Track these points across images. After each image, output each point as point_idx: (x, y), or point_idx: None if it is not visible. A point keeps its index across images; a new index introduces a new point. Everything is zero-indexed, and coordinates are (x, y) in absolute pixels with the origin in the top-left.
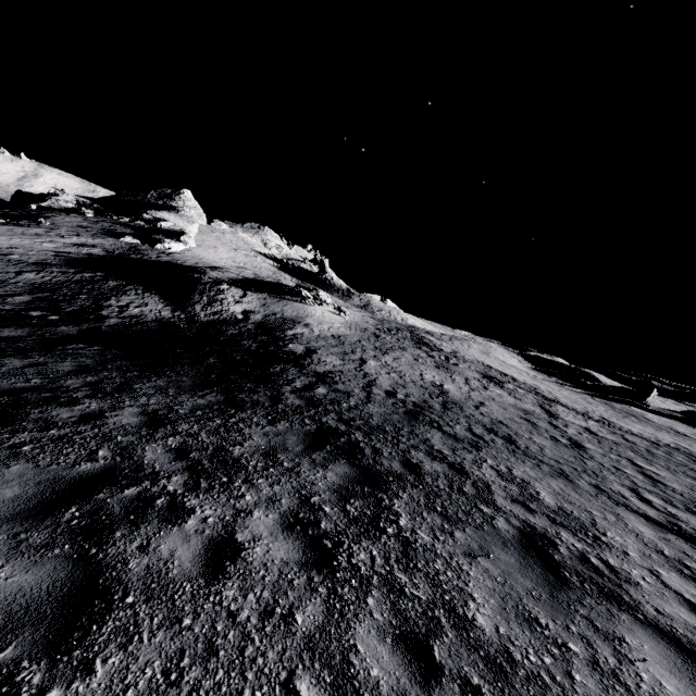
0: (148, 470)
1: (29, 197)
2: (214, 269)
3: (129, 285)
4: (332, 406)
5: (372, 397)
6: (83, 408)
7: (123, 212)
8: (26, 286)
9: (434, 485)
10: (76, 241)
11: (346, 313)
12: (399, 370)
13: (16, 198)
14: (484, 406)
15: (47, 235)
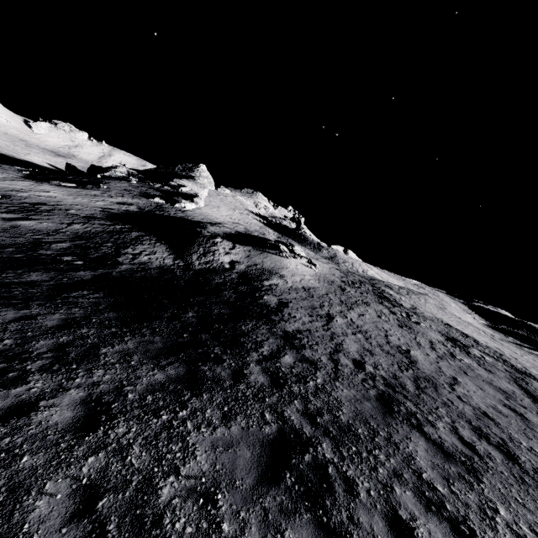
0: None
1: (99, 169)
2: (214, 224)
3: (147, 236)
4: (297, 385)
5: (340, 370)
6: (22, 391)
7: (157, 180)
8: (71, 235)
9: None
10: (120, 201)
11: (316, 266)
12: (364, 329)
13: (90, 170)
14: (458, 384)
15: (101, 196)
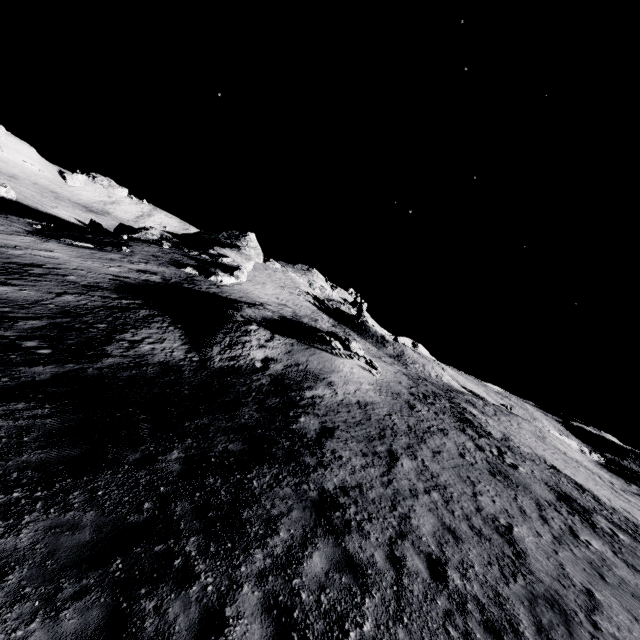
0: None
1: (128, 229)
2: (253, 305)
3: (160, 316)
4: None
5: (405, 588)
6: None
7: (194, 247)
8: (55, 309)
9: None
10: (142, 268)
11: (377, 369)
12: (442, 481)
13: (118, 229)
14: (599, 608)
15: (120, 260)
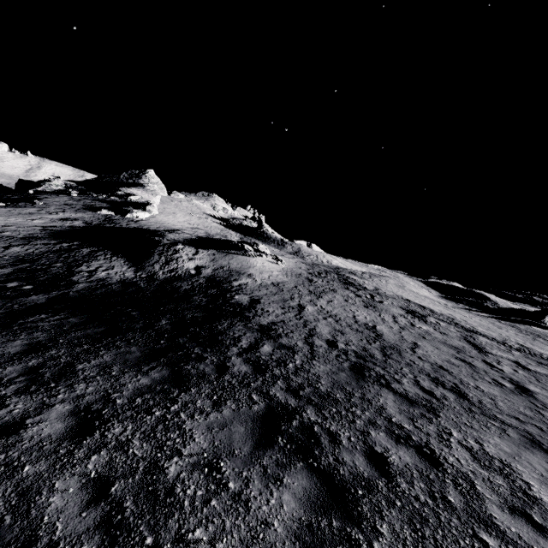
0: (43, 540)
1: (29, 184)
2: (172, 231)
3: (100, 251)
4: (278, 369)
5: (315, 350)
6: (3, 414)
7: (101, 191)
8: (11, 259)
9: (412, 496)
10: (62, 217)
11: (282, 261)
12: (334, 313)
13: (19, 185)
14: (418, 347)
15: (38, 213)
